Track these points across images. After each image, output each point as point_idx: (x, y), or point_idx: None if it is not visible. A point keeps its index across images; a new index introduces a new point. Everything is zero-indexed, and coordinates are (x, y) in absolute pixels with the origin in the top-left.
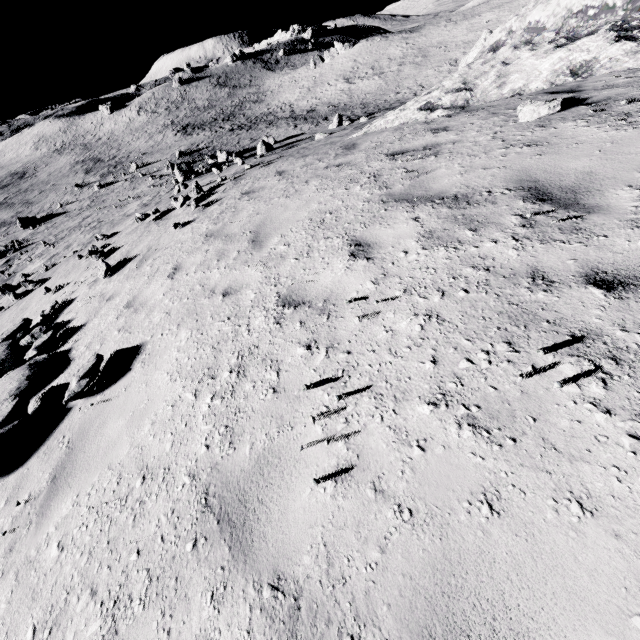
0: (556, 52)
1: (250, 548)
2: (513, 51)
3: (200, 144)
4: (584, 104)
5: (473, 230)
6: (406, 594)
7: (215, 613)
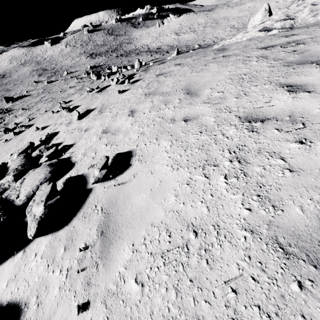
0: None
1: None
2: None
3: (100, 63)
4: None
5: None
6: None
7: None
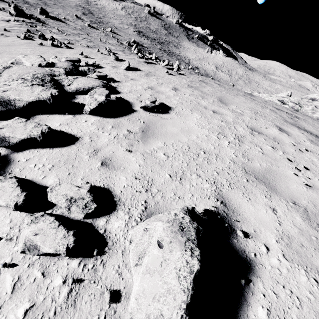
0: None
1: (276, 190)
2: None
3: (144, 44)
4: None
5: None
6: None
7: (269, 201)
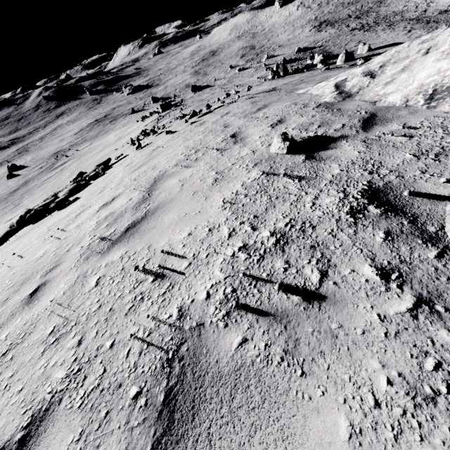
0: (446, 58)
1: None
2: (449, 35)
3: (319, 42)
4: (310, 155)
5: (106, 225)
6: None
7: None
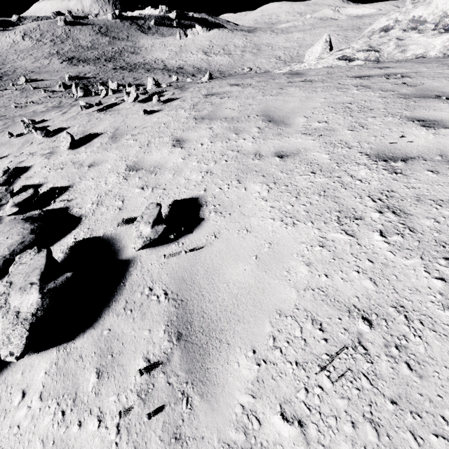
0: (444, 35)
1: None
2: (403, 32)
3: (87, 74)
4: None
5: None
6: None
7: None
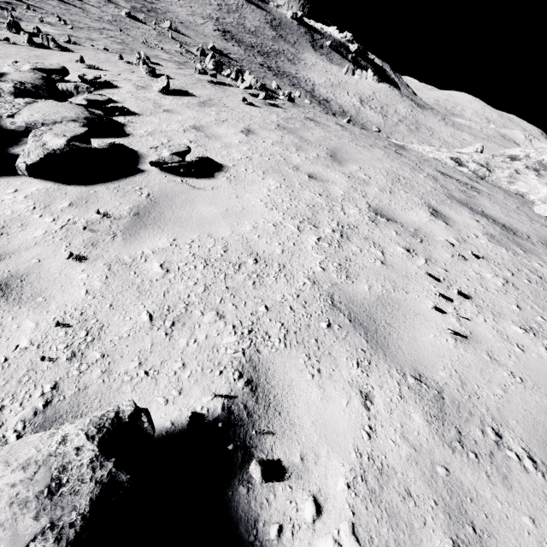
0: None
1: (387, 348)
2: (525, 168)
3: (232, 54)
4: None
5: (523, 251)
6: (529, 420)
7: (364, 375)
